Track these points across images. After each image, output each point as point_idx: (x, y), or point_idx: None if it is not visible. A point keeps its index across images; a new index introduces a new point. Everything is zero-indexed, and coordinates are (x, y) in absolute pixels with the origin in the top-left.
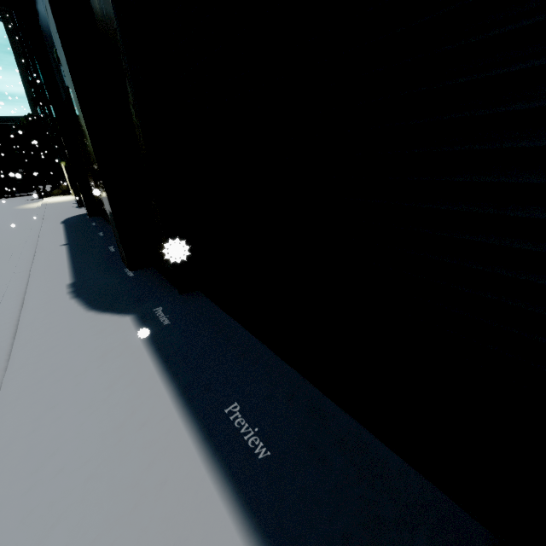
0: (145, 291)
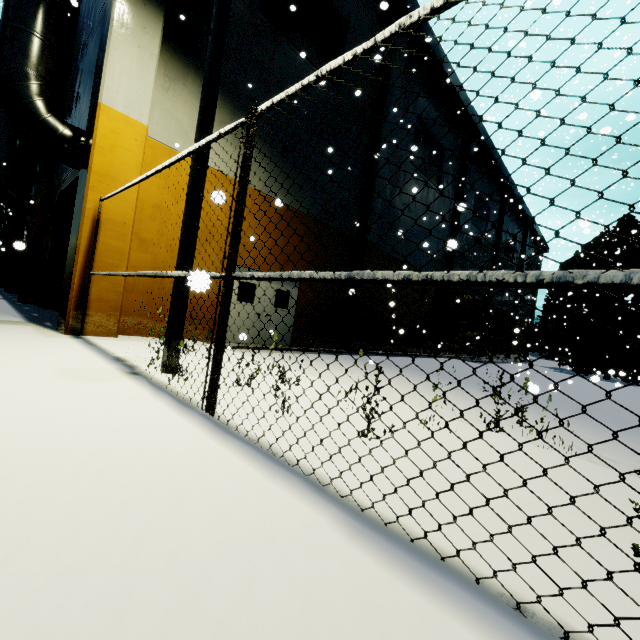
0: (7, 293)
